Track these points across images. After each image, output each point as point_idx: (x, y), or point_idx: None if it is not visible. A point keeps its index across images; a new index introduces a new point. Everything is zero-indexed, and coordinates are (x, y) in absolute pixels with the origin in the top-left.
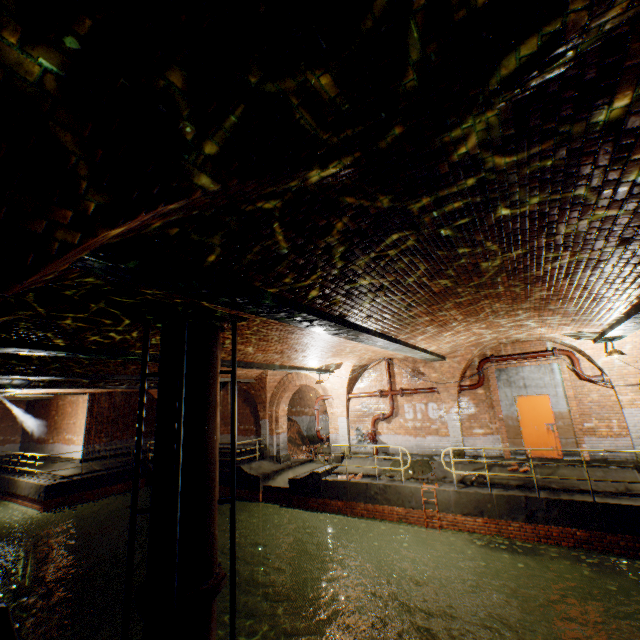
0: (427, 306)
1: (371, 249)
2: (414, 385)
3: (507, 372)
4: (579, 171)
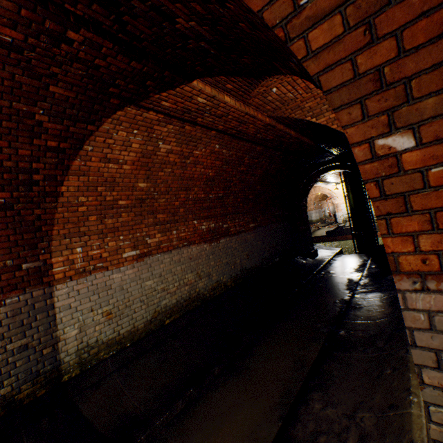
0: None
1: None
2: None
3: None
4: None
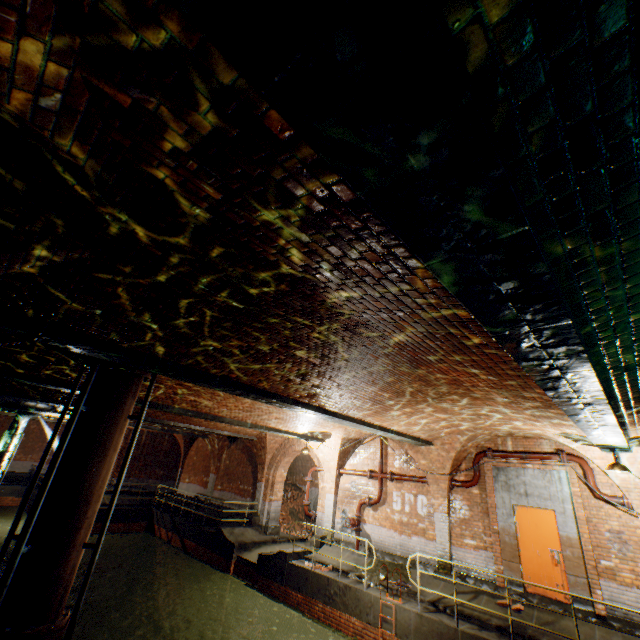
0: (327, 377)
1: (186, 315)
2: (405, 470)
3: (506, 472)
4: (267, 256)
